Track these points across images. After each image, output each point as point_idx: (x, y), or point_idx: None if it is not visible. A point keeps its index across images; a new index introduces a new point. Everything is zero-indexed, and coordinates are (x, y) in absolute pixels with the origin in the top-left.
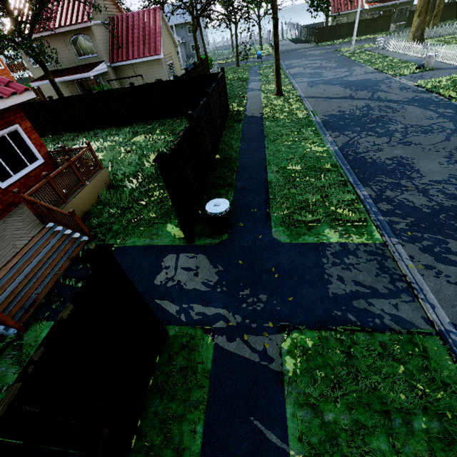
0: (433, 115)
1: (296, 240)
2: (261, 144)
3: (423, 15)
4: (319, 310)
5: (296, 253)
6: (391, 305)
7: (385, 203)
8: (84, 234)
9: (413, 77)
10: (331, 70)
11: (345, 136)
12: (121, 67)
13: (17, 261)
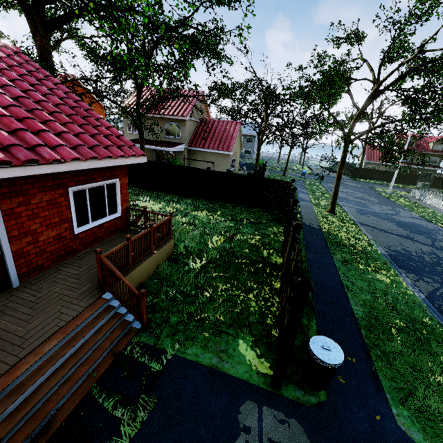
0: None
1: None
2: (331, 261)
3: None
4: None
5: None
6: None
7: None
8: (139, 320)
9: None
10: (375, 204)
11: (427, 282)
12: (195, 151)
13: (56, 344)
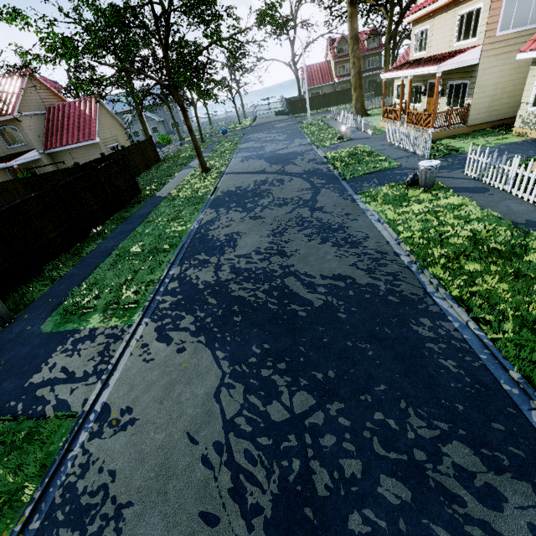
0: (306, 187)
1: (58, 328)
2: (134, 227)
3: (358, 89)
4: None
5: (43, 342)
6: (71, 389)
7: (177, 282)
8: None
9: (330, 148)
10: (275, 143)
11: (216, 212)
12: (57, 153)
13: None
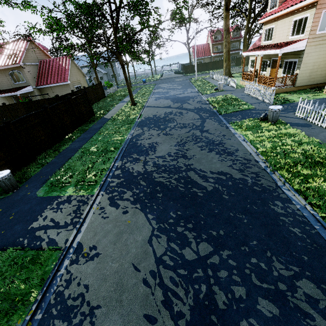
0: (197, 117)
1: (47, 194)
2: (91, 135)
3: (227, 61)
4: (12, 238)
5: (38, 202)
6: (57, 232)
7: (120, 170)
8: None
9: (210, 95)
10: (176, 90)
11: (142, 130)
12: (44, 88)
13: None
